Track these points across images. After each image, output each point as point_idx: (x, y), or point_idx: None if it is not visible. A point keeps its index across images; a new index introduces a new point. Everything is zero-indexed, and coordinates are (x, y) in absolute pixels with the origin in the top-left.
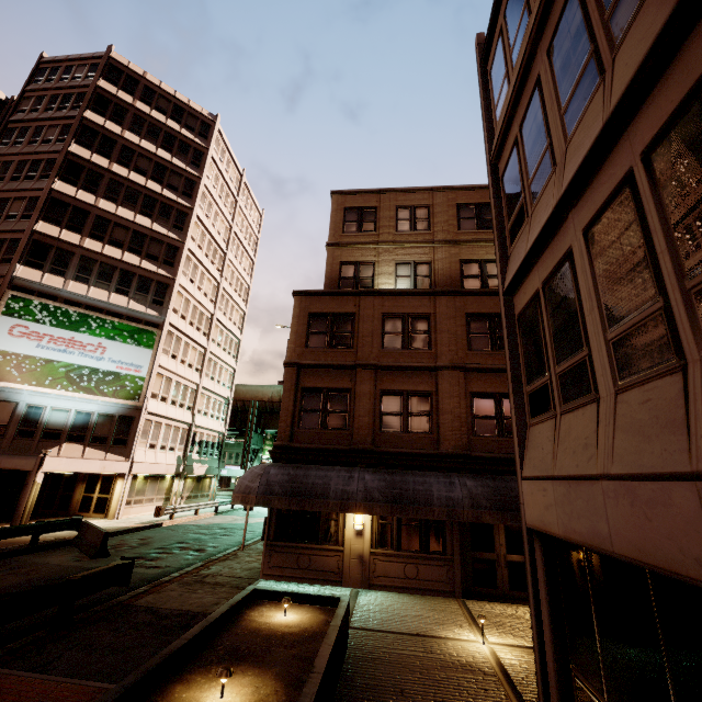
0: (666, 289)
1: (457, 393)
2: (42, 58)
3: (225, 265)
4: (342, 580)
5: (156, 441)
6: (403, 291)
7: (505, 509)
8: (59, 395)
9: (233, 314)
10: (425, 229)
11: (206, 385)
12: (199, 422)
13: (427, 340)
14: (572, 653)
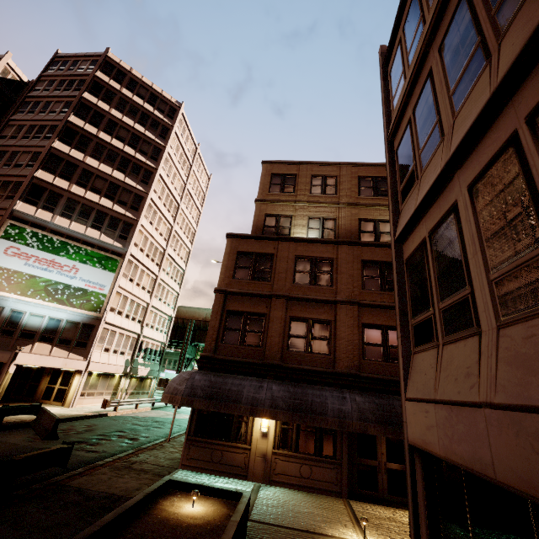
0: None
1: (352, 323)
2: (57, 54)
3: (178, 213)
4: (247, 475)
5: (110, 346)
6: (312, 239)
7: (387, 423)
8: (37, 304)
9: (181, 250)
10: (332, 193)
11: (155, 304)
12: (146, 333)
13: (329, 279)
14: None
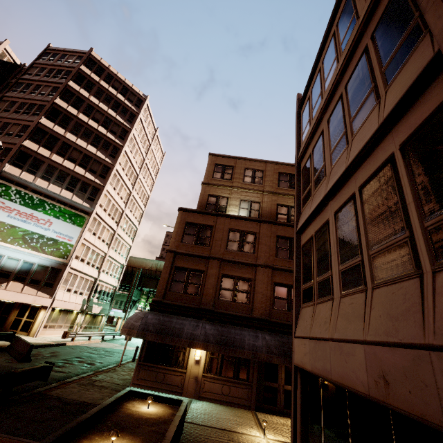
0: (362, 252)
1: (267, 281)
2: (49, 47)
3: (136, 182)
4: (182, 392)
5: (72, 287)
6: (242, 217)
7: (286, 356)
8: (15, 249)
9: (136, 212)
10: (259, 183)
11: (111, 254)
12: (102, 278)
13: (253, 248)
14: (310, 440)
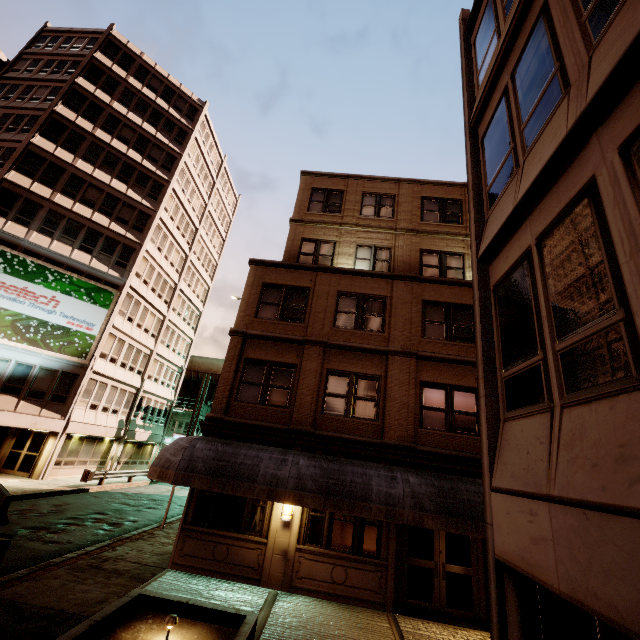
0: None
1: (407, 380)
2: (45, 27)
3: (195, 240)
4: (261, 579)
5: (98, 402)
6: (361, 271)
7: (449, 514)
8: (1, 344)
9: (197, 287)
10: (388, 216)
11: (161, 352)
12: (147, 388)
13: (380, 323)
14: None
